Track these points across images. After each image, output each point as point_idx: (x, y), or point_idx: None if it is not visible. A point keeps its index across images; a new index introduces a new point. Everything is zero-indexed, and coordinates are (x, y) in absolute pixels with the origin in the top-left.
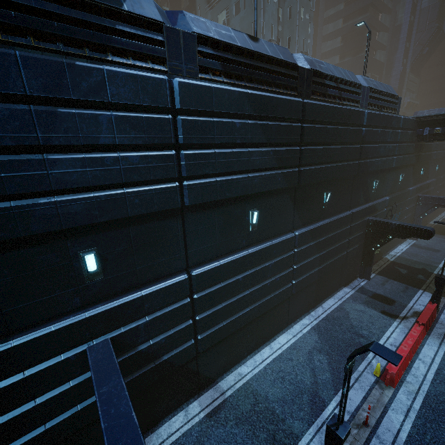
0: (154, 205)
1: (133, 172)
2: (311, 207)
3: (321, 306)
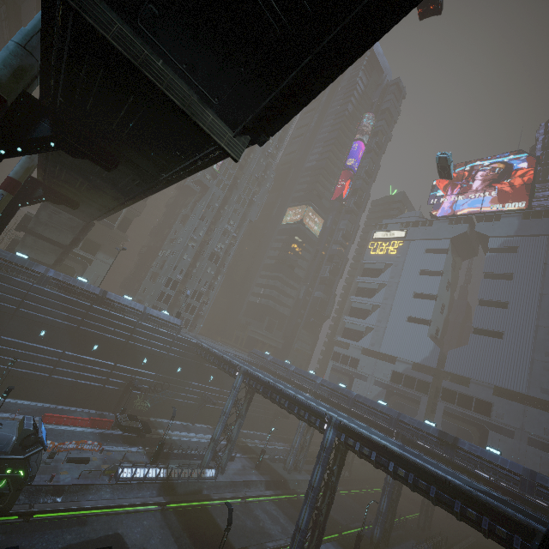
0: (4, 309)
1: (4, 299)
2: (82, 346)
3: (67, 406)
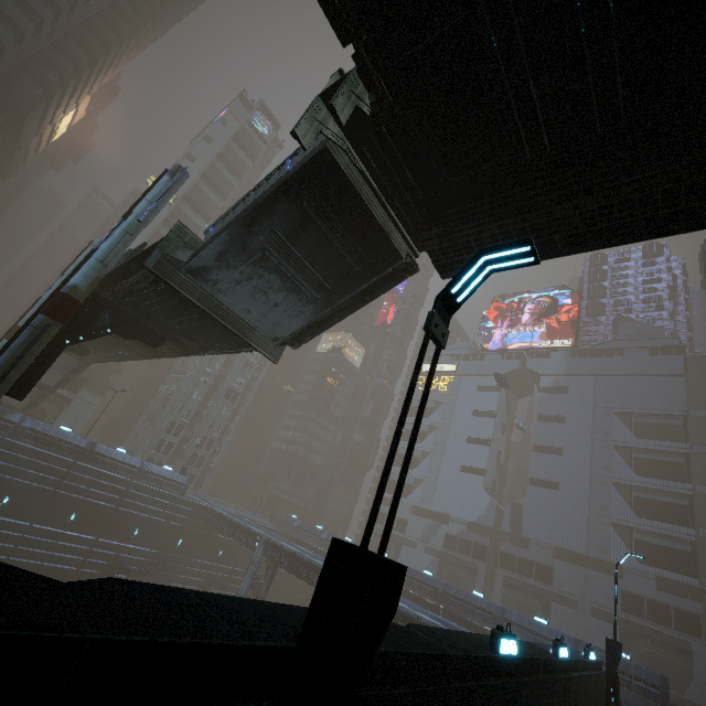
0: None
1: None
2: (57, 516)
3: None
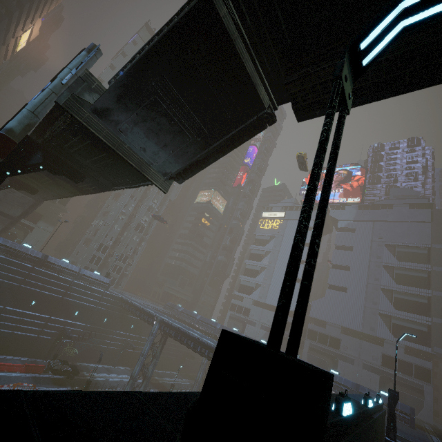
0: None
1: None
2: (22, 302)
3: (2, 355)
